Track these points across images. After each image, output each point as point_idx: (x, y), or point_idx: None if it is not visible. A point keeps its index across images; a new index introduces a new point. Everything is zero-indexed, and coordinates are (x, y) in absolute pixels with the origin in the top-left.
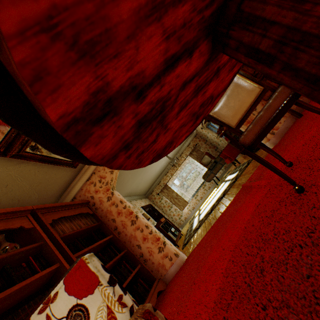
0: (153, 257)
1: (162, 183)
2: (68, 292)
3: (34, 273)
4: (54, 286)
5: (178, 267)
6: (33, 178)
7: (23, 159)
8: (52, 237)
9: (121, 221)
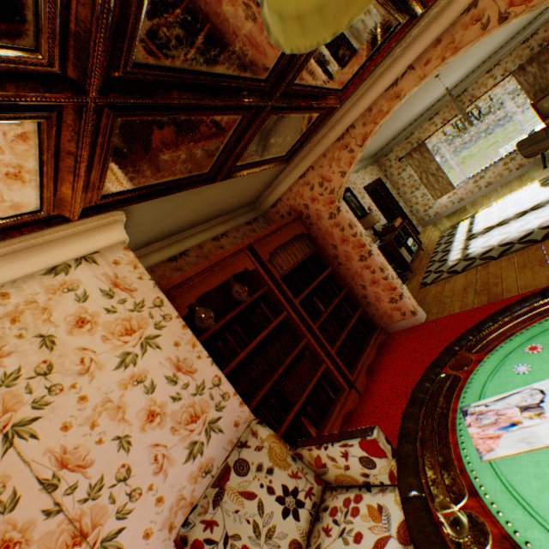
0: (379, 304)
1: (415, 139)
2: (361, 448)
3: (268, 320)
4: (348, 436)
5: (410, 325)
6: (236, 188)
7: (231, 178)
8: (273, 279)
9: (345, 251)
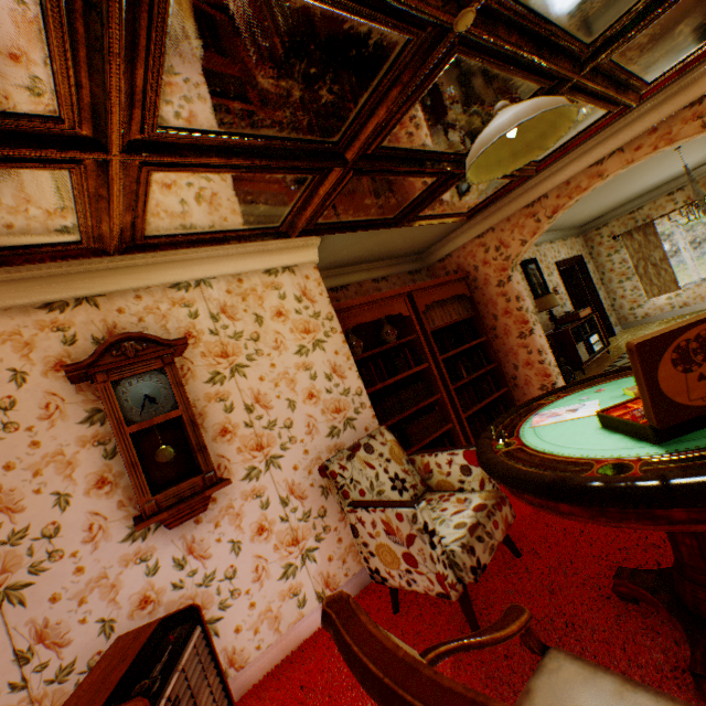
0: (527, 389)
1: (642, 216)
2: (464, 458)
3: (408, 366)
4: (456, 448)
5: None
6: (410, 236)
7: (410, 226)
8: (423, 330)
9: (505, 324)
